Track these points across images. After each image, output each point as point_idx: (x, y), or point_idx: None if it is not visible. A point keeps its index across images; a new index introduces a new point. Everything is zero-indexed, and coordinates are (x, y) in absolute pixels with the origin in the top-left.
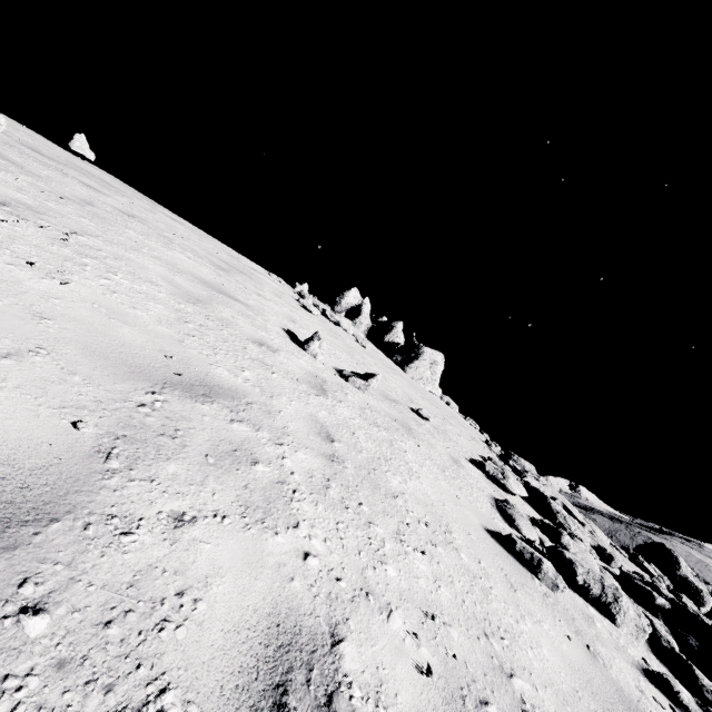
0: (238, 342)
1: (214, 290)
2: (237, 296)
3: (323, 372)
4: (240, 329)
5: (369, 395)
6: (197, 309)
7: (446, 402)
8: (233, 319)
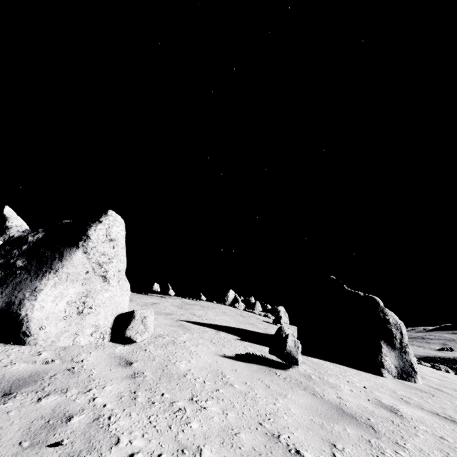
0: None
1: None
2: None
3: None
4: None
5: None
6: None
7: None
8: None
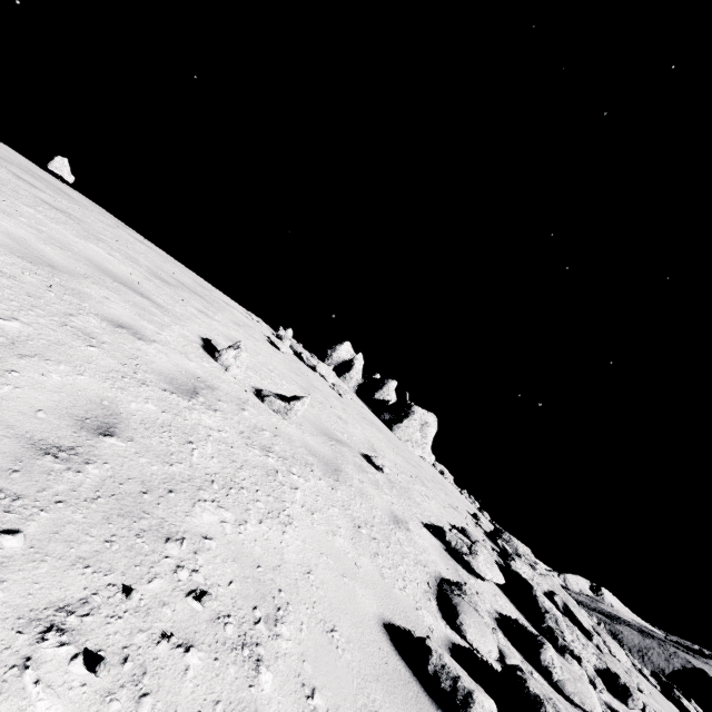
0: (66, 307)
1: (110, 278)
2: (154, 297)
3: (224, 382)
4: (99, 306)
5: (294, 424)
6: (27, 266)
7: (440, 470)
8: (100, 298)
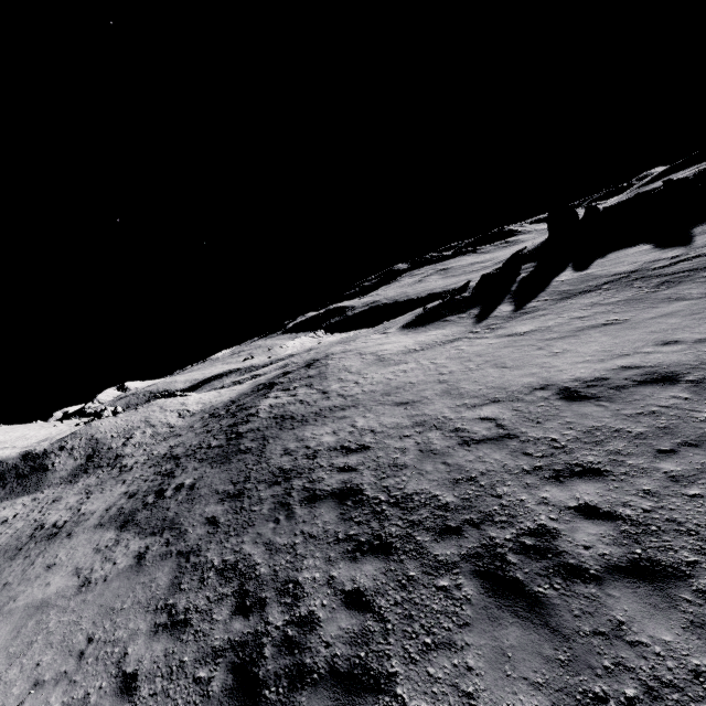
0: None
1: None
2: None
3: None
4: None
5: None
6: None
7: None
8: None
